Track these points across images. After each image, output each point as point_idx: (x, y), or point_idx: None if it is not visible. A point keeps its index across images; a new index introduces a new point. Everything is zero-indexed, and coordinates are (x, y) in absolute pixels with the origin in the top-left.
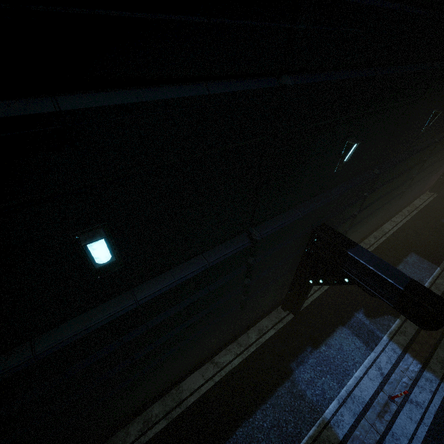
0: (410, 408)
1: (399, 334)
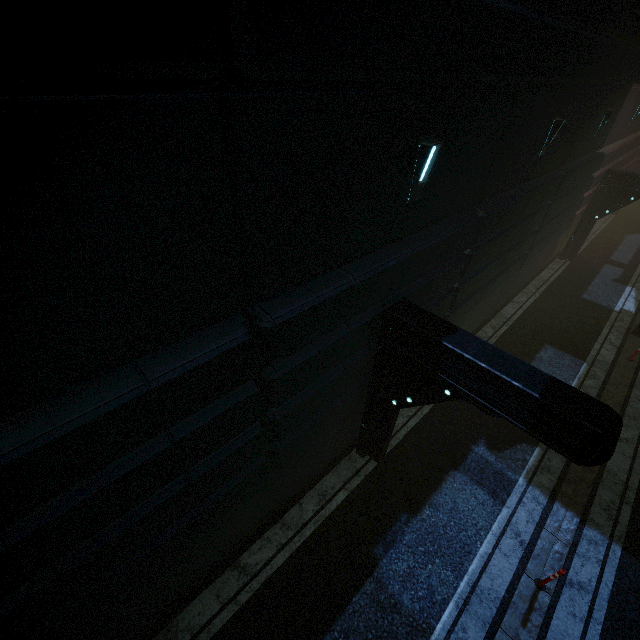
0: (570, 596)
1: (542, 472)
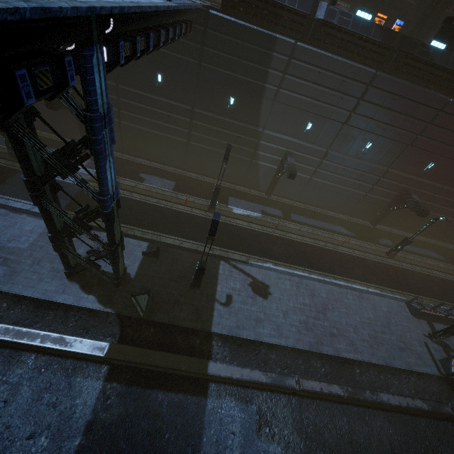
0: None
1: None
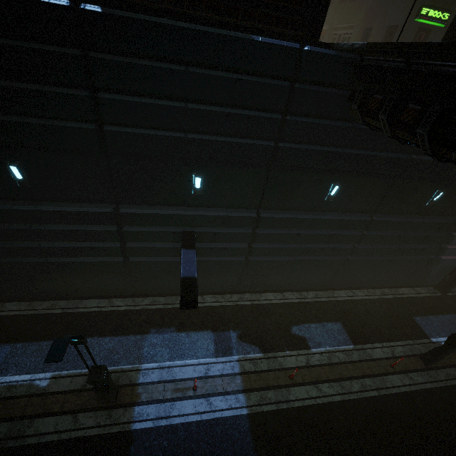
0: (202, 402)
1: (250, 362)
